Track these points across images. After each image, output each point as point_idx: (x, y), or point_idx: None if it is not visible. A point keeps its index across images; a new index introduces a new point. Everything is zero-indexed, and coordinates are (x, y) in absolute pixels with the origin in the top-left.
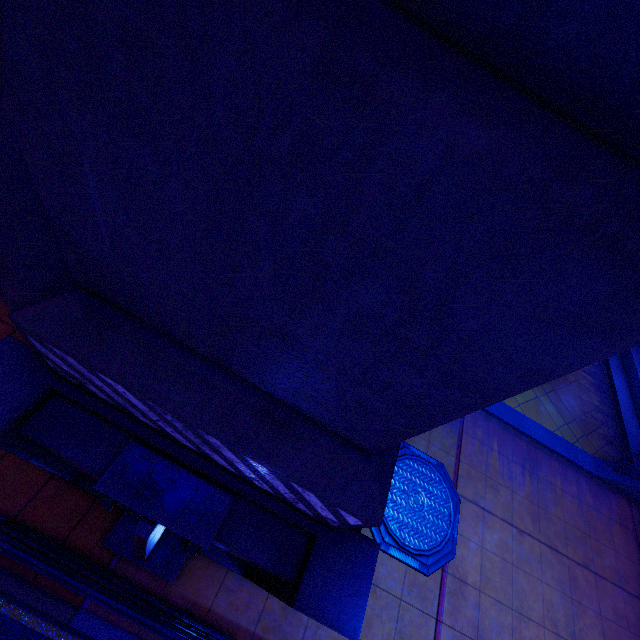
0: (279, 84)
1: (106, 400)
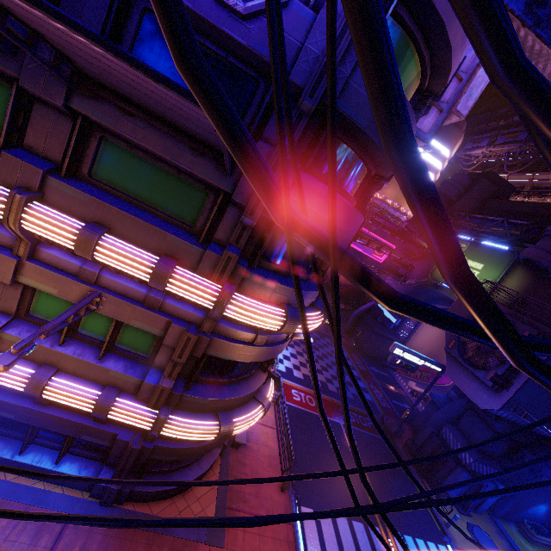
0: (479, 420)
1: (443, 438)
